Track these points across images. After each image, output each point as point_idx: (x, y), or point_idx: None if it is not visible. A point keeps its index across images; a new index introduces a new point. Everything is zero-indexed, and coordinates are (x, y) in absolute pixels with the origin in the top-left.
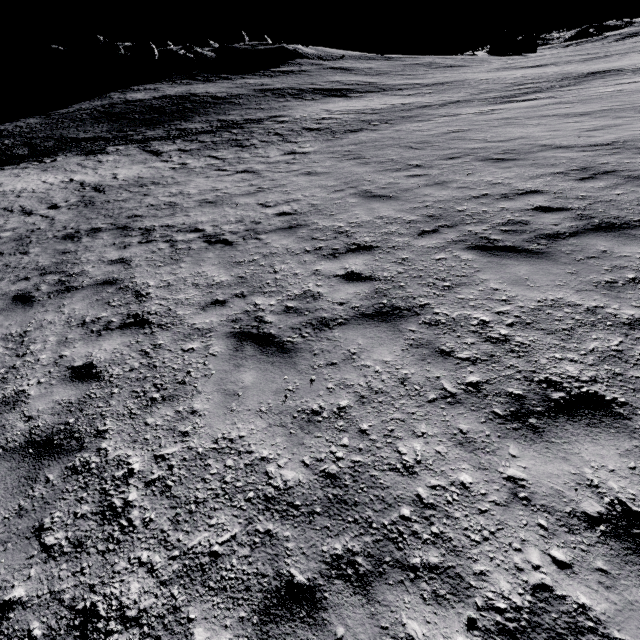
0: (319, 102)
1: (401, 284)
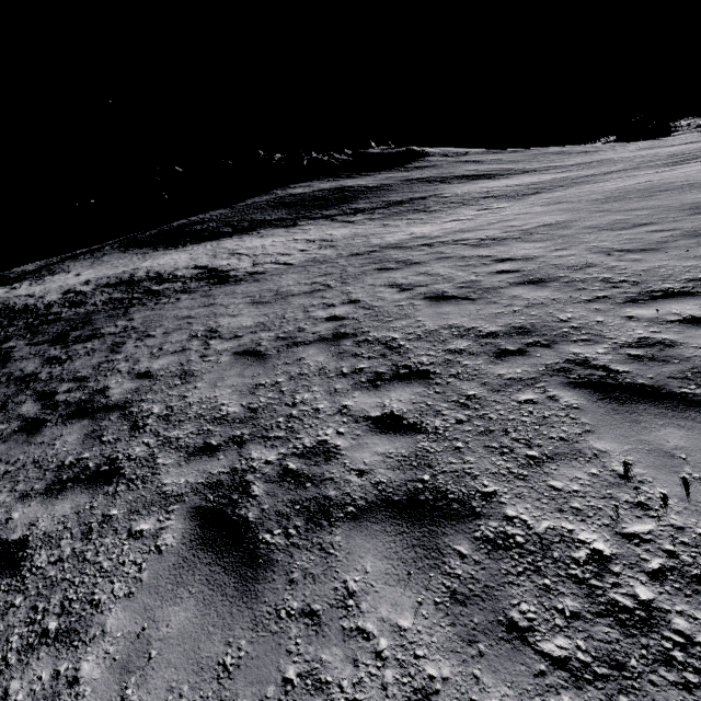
0: (469, 184)
1: None
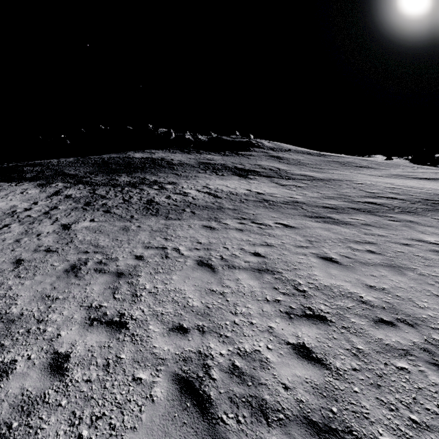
0: (220, 177)
1: None
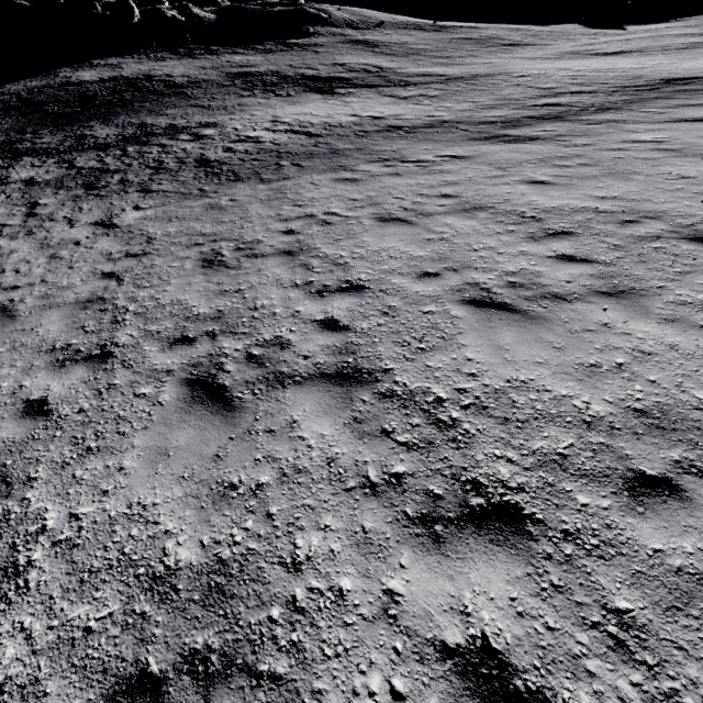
0: (287, 101)
1: None
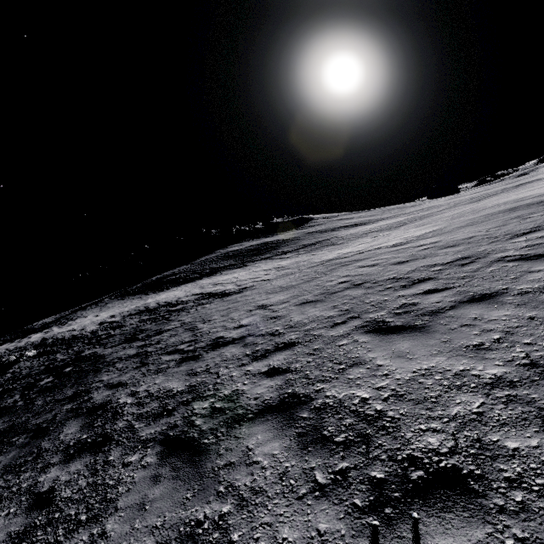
0: (351, 229)
1: (521, 214)
